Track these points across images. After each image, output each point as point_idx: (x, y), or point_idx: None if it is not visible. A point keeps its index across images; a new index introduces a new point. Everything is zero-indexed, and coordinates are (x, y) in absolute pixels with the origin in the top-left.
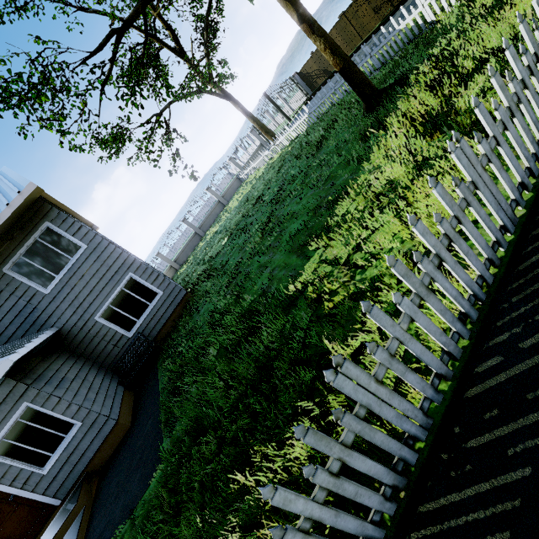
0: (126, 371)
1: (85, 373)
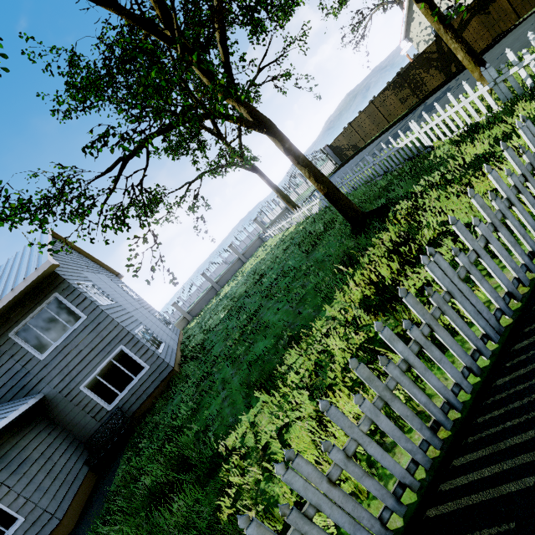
0: (98, 448)
1: (53, 450)
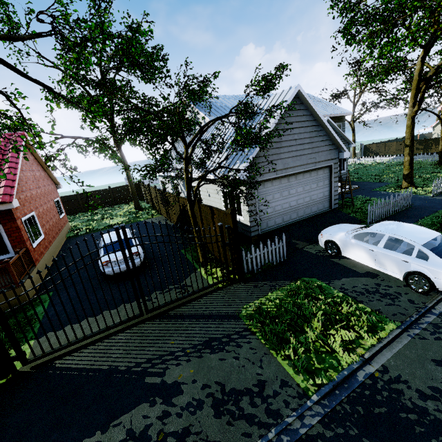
0: None
1: None
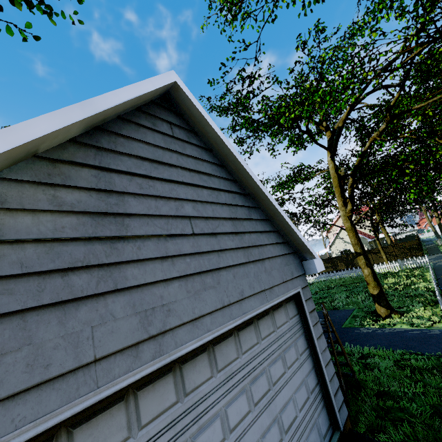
0: None
1: None
